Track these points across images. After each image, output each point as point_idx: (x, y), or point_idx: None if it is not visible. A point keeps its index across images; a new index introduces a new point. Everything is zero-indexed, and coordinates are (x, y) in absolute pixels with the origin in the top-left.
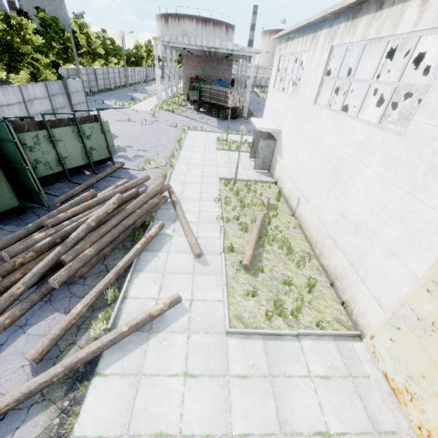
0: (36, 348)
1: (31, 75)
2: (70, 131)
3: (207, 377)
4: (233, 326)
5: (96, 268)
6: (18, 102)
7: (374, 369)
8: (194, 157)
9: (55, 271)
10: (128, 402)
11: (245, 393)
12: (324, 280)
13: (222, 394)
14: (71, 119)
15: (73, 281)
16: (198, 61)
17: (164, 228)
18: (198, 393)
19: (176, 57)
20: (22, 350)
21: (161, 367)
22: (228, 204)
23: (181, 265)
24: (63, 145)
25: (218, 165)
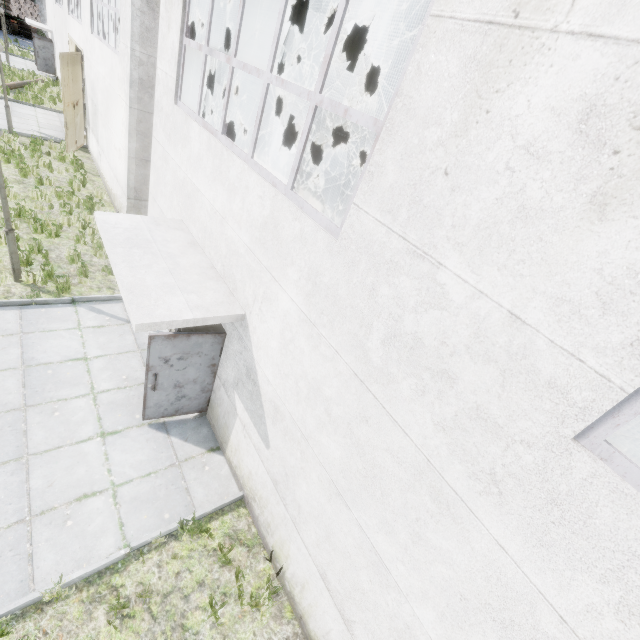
0: None
1: None
2: None
3: None
4: None
5: None
6: None
7: None
8: None
9: None
10: None
11: None
12: None
13: None
14: None
15: None
16: None
17: None
18: None
19: None
20: None
21: None
22: None
23: None
24: None
25: None
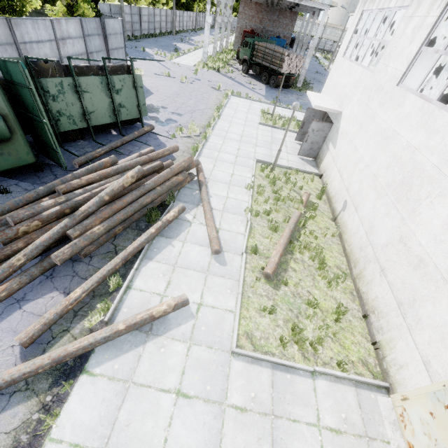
0: (27, 331)
1: (68, 8)
2: (99, 82)
3: (201, 401)
4: (240, 344)
5: (105, 247)
6: (49, 40)
7: (397, 434)
8: (232, 129)
9: (62, 243)
10: (112, 411)
11: (240, 429)
12: (357, 309)
13: (214, 425)
14: (101, 67)
15: (78, 258)
16: (257, 11)
17: (184, 212)
18: (188, 418)
19: (232, 3)
20: (15, 327)
21: (154, 378)
22: (260, 194)
23: (196, 259)
24: (90, 98)
25: (258, 143)
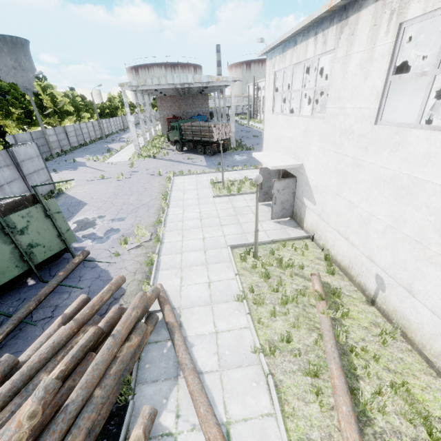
0: None
1: None
2: None
3: None
4: None
5: None
6: None
7: None
8: (187, 215)
9: None
10: None
11: None
12: None
13: None
14: None
15: None
16: (173, 101)
17: (157, 411)
18: None
19: (149, 101)
20: None
21: None
22: (259, 304)
23: None
24: None
25: (222, 222)
